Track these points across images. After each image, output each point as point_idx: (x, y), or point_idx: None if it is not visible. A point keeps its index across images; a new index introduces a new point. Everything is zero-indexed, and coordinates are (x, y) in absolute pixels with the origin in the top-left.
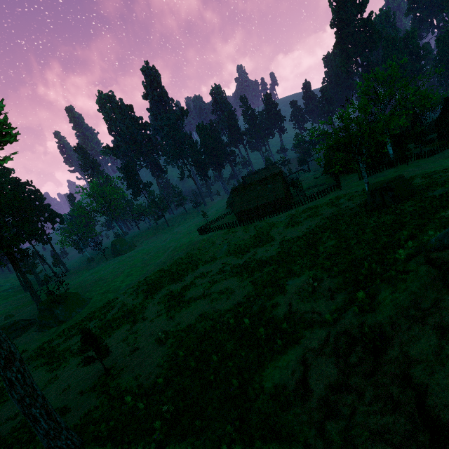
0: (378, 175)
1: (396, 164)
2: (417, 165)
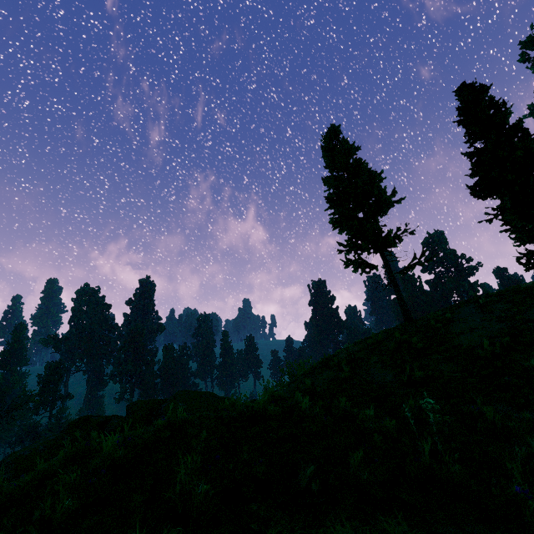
0: None
1: None
2: None
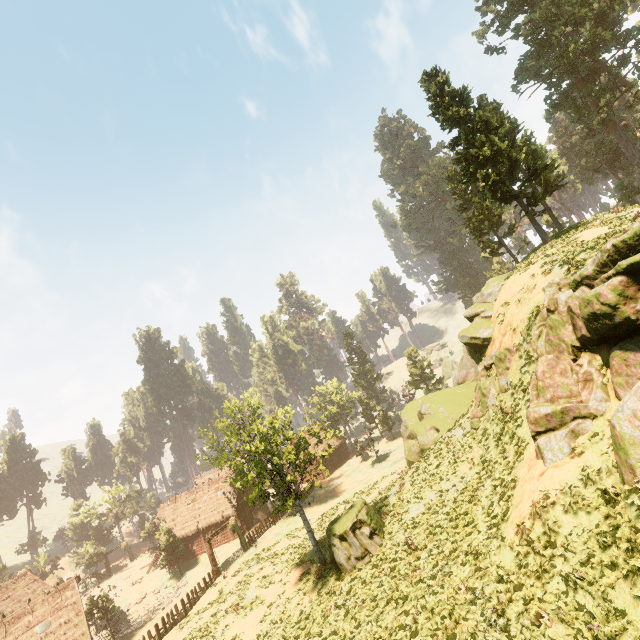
0: (268, 536)
1: (278, 516)
2: (306, 511)
